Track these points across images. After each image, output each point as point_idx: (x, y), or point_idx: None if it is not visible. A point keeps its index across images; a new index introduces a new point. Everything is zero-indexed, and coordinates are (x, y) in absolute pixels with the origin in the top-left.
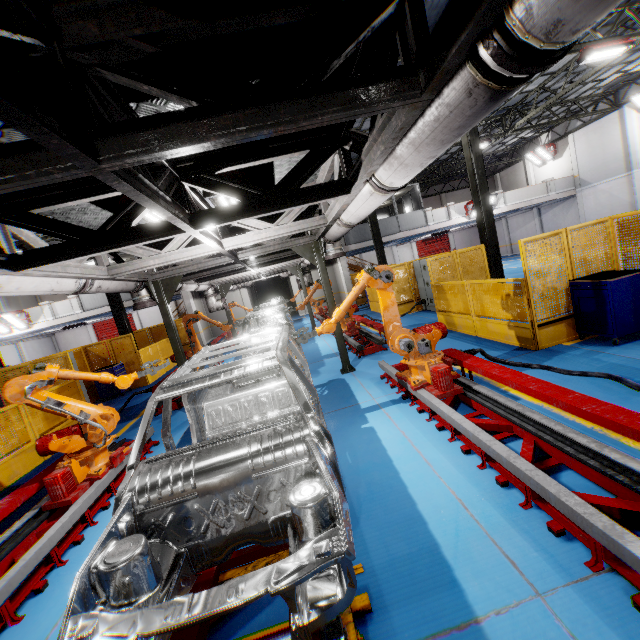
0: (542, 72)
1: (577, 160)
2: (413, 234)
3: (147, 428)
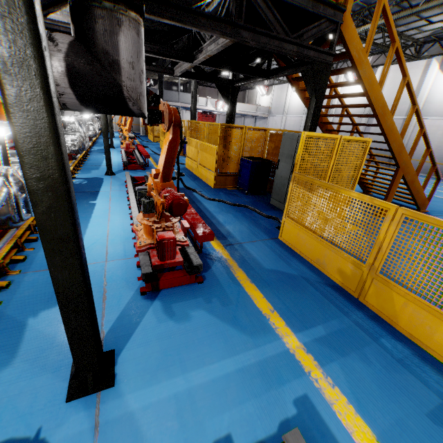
0: None
1: (272, 100)
2: (185, 106)
3: None
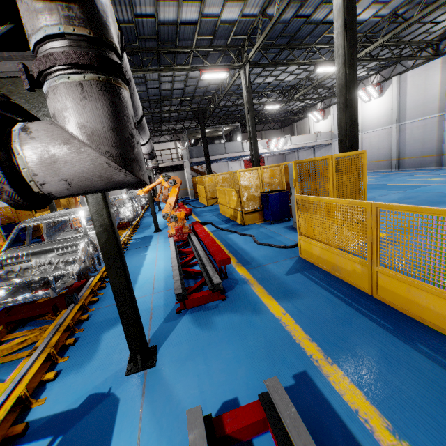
0: (305, 69)
1: (334, 122)
2: (234, 156)
3: (14, 237)
